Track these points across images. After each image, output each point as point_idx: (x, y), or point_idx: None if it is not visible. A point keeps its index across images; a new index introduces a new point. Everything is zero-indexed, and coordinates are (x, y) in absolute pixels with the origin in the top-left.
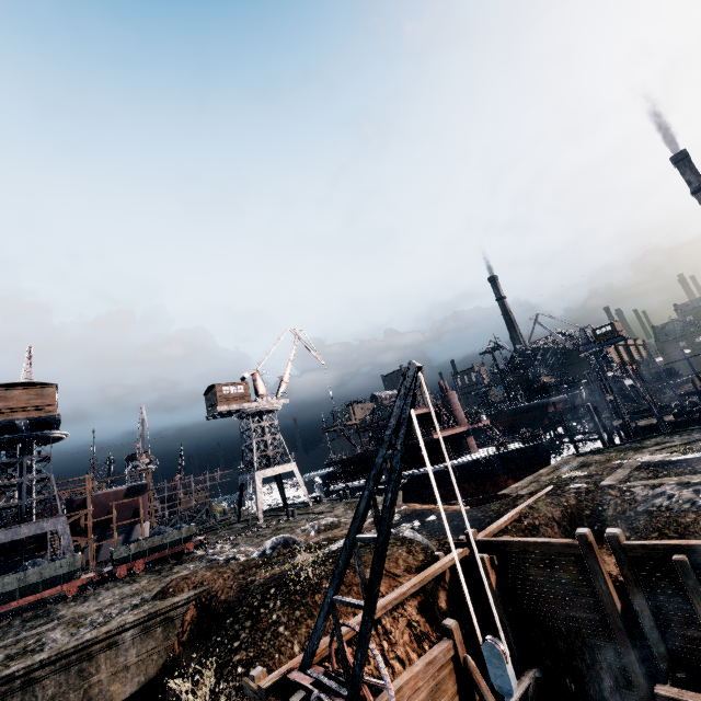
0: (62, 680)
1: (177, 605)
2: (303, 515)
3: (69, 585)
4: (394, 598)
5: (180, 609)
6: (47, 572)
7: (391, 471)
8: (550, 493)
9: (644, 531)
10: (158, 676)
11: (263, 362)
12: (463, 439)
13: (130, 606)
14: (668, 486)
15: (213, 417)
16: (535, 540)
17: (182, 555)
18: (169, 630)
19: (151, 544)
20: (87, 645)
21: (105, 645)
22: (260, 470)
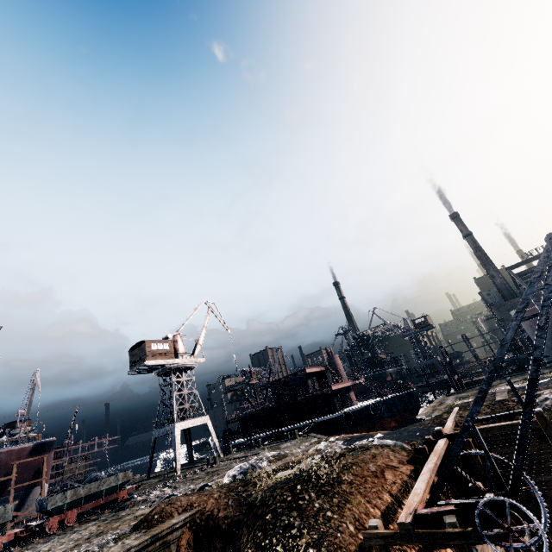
0: None
1: (175, 527)
2: (225, 461)
3: None
4: (434, 466)
5: (175, 532)
6: None
7: (543, 300)
8: (463, 409)
9: (551, 421)
10: None
11: (183, 325)
12: (347, 393)
13: (109, 540)
14: (546, 395)
15: (134, 373)
16: (499, 424)
17: (117, 503)
18: None
19: (88, 492)
20: None
21: None
22: (177, 422)
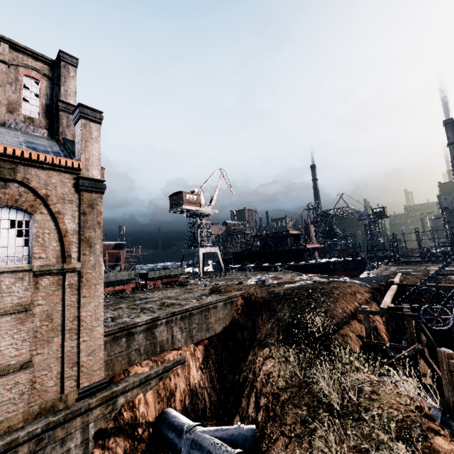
0: (200, 318)
1: (237, 296)
2: (231, 275)
3: (127, 286)
4: (392, 294)
5: (236, 298)
6: (118, 276)
7: None
8: (405, 274)
9: None
10: (229, 326)
11: (204, 184)
12: (313, 252)
13: (200, 295)
14: None
15: (172, 212)
16: (432, 284)
17: (179, 283)
18: (232, 307)
19: (165, 274)
20: (209, 304)
21: (213, 306)
22: (200, 248)
